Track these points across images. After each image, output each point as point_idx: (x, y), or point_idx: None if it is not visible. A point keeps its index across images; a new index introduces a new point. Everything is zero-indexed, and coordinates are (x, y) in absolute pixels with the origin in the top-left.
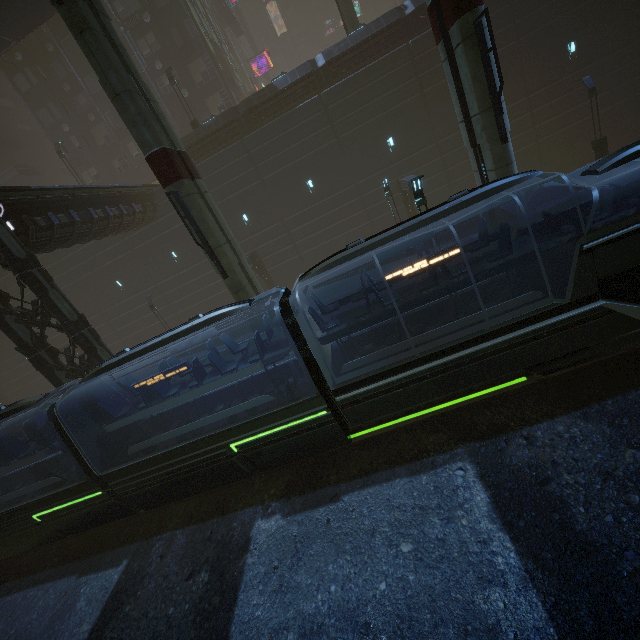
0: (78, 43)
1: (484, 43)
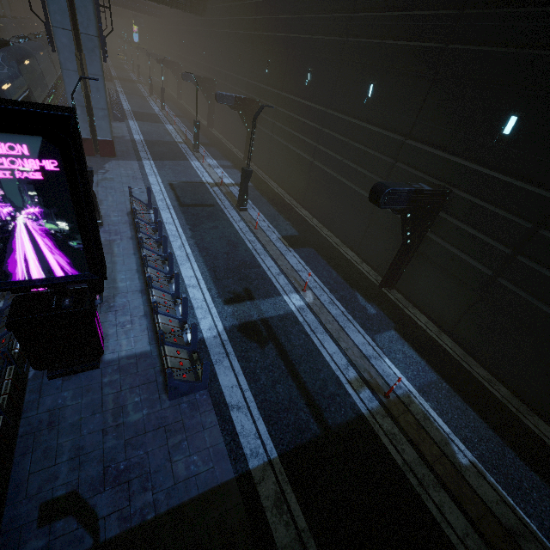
0: None
1: None
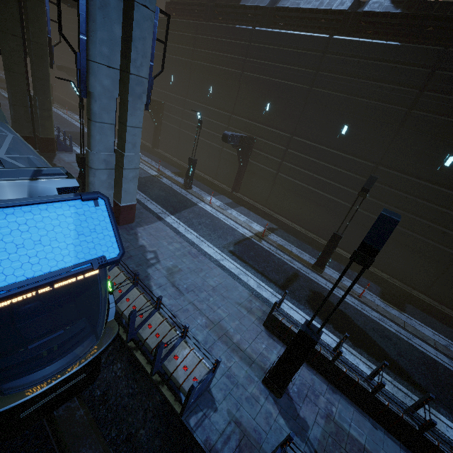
0: None
1: None
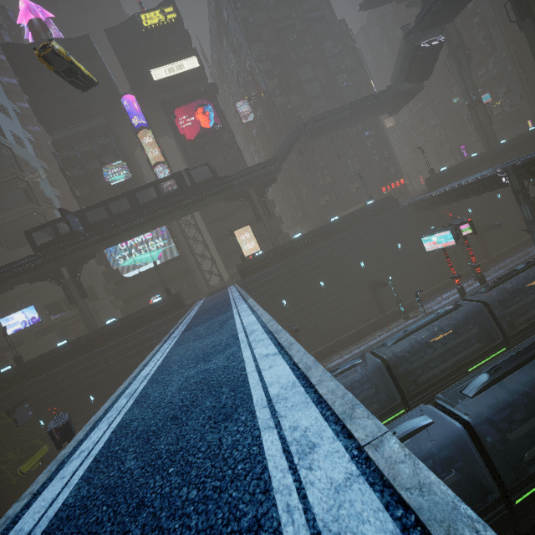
0: None
1: None
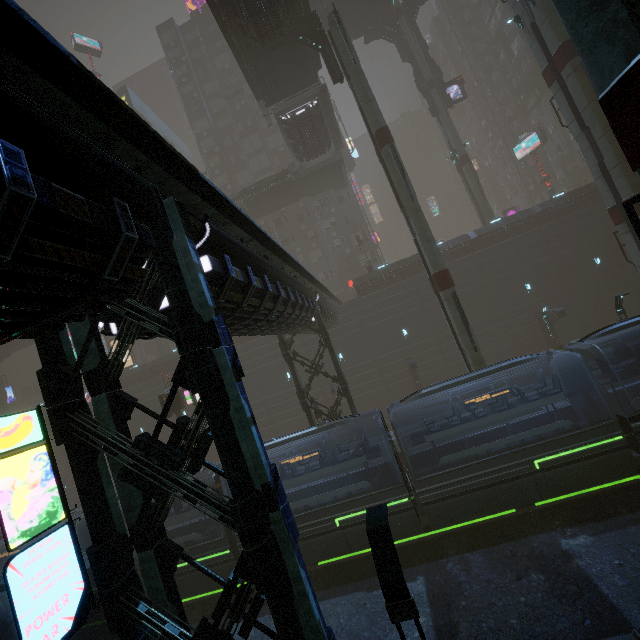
0: (412, 217)
1: None
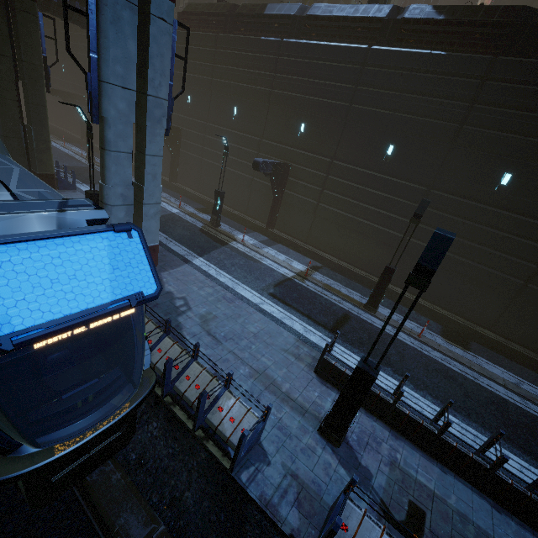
0: None
1: (88, 2)
